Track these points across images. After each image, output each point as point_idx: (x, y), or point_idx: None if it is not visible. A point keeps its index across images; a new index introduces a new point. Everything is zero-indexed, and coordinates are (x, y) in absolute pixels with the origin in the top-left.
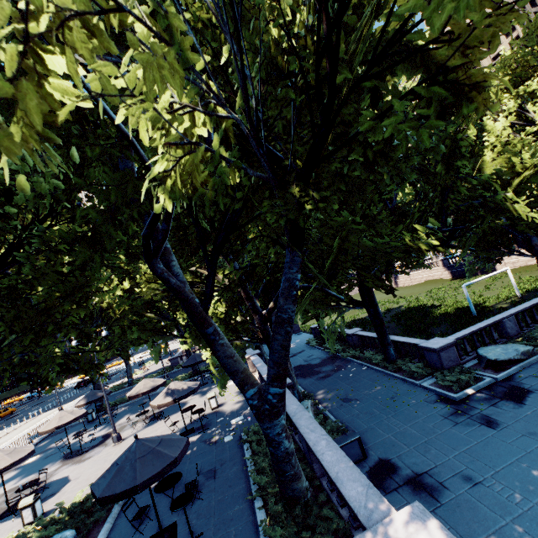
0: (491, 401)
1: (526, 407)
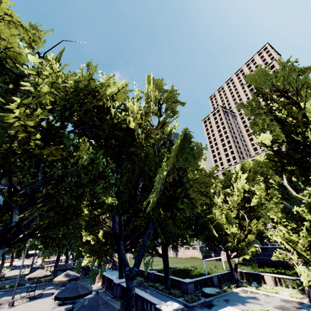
0: (201, 307)
1: (211, 309)
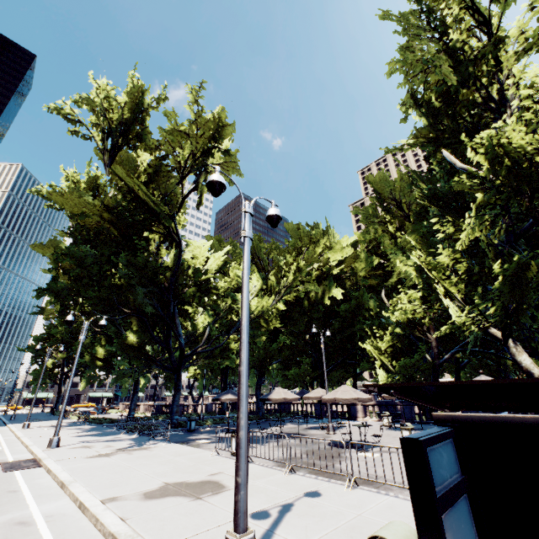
0: None
1: None
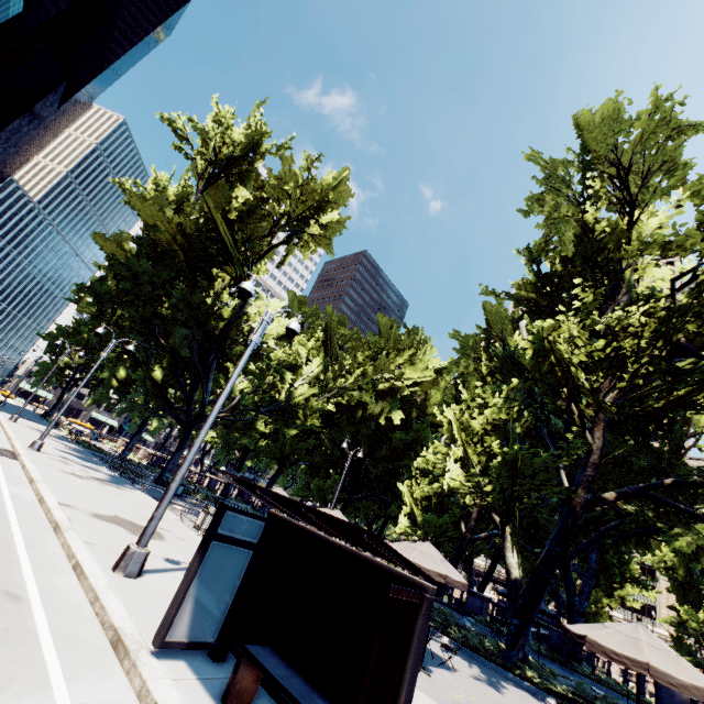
0: None
1: None
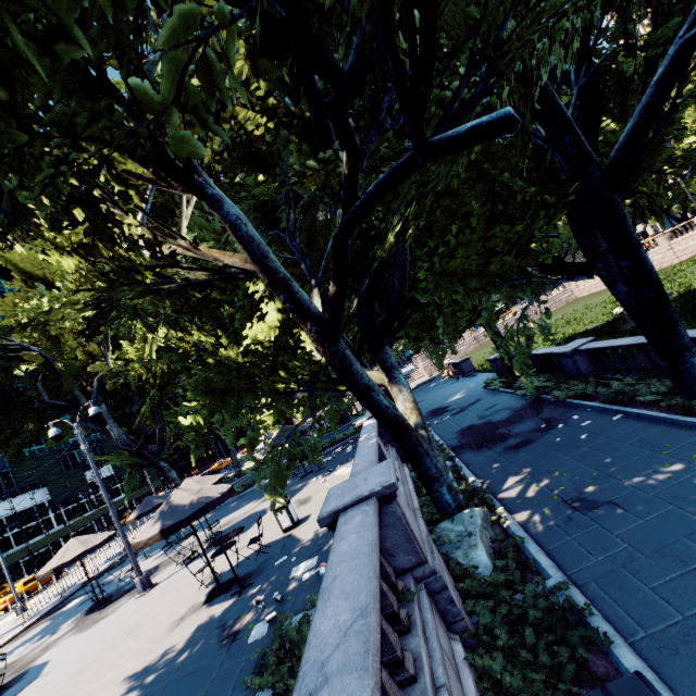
0: None
1: None
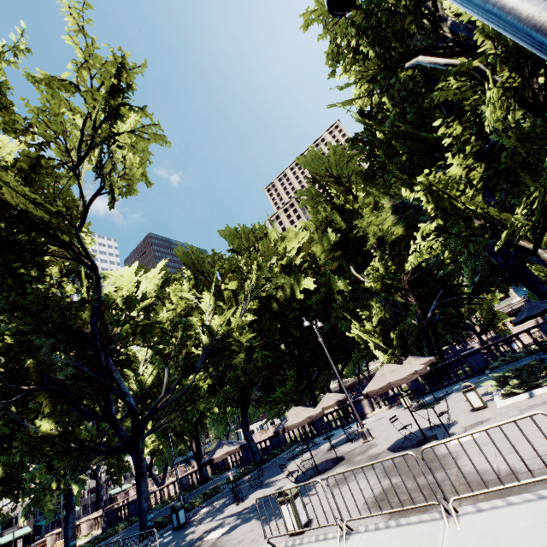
0: None
1: None
